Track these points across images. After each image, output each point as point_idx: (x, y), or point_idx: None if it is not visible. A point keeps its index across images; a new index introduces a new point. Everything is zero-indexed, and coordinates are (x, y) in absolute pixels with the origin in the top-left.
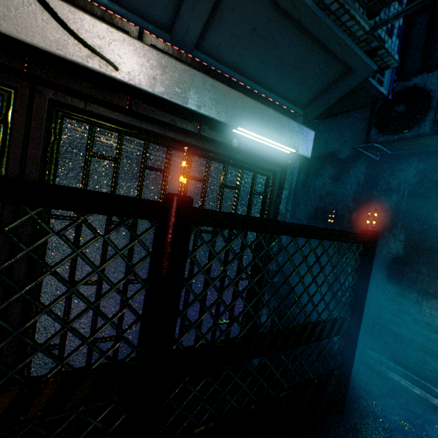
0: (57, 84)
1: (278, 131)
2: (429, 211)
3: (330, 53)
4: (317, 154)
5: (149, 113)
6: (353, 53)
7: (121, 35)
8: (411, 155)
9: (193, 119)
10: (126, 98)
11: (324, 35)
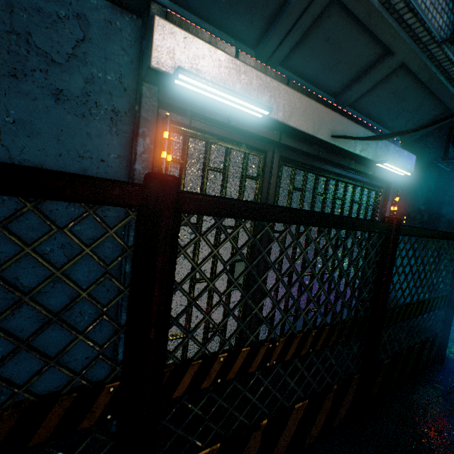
0: (289, 146)
1: (397, 159)
2: None
3: (439, 102)
4: None
5: (327, 157)
6: None
7: (331, 113)
8: None
9: (348, 157)
10: (317, 149)
11: (442, 94)
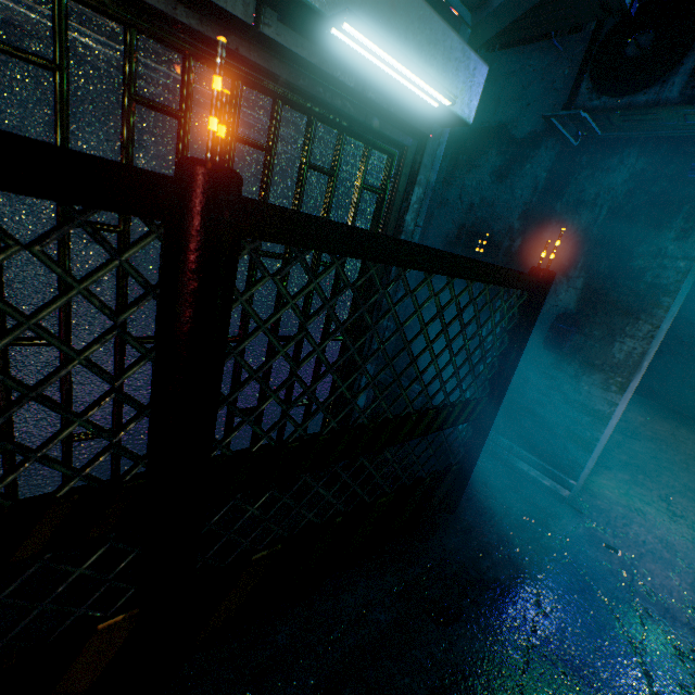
0: None
1: (424, 51)
2: (629, 245)
3: None
4: (478, 124)
5: None
6: None
7: None
8: (631, 142)
9: None
10: None
11: None
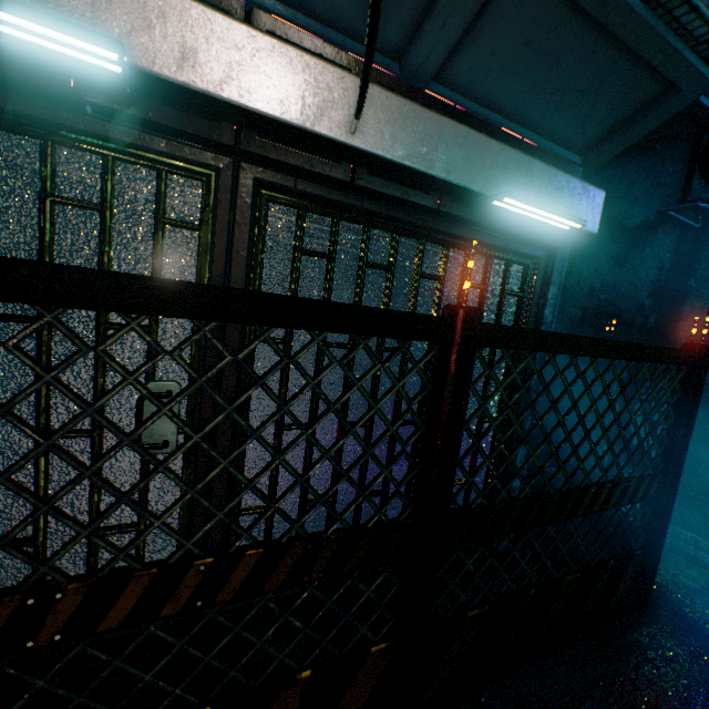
0: (268, 158)
1: (553, 196)
2: None
3: (644, 66)
4: None
5: (376, 187)
6: (684, 63)
7: (354, 81)
8: None
9: (433, 189)
10: (348, 168)
11: (640, 41)
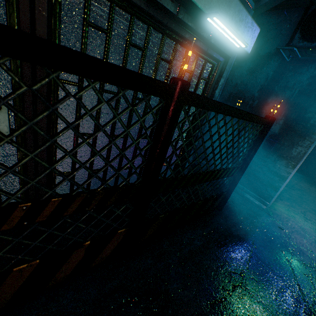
0: None
1: (237, 24)
2: (305, 107)
3: None
4: None
5: None
6: None
7: None
8: (313, 61)
9: None
10: None
11: None
